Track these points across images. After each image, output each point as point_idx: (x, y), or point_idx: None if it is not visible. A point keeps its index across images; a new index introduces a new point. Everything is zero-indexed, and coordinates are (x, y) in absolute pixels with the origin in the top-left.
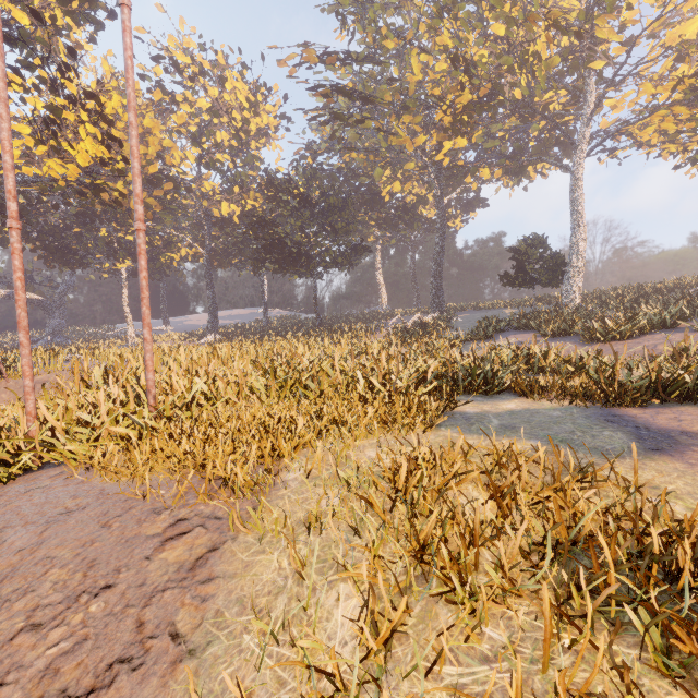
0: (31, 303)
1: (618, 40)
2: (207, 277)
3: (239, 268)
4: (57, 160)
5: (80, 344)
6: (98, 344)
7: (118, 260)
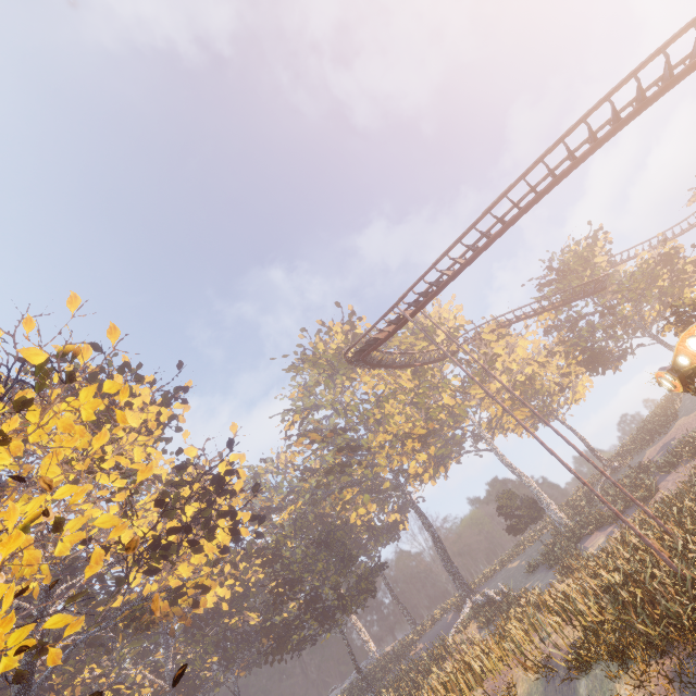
0: None
1: (481, 392)
2: None
3: (203, 692)
4: (194, 560)
5: None
6: None
7: None
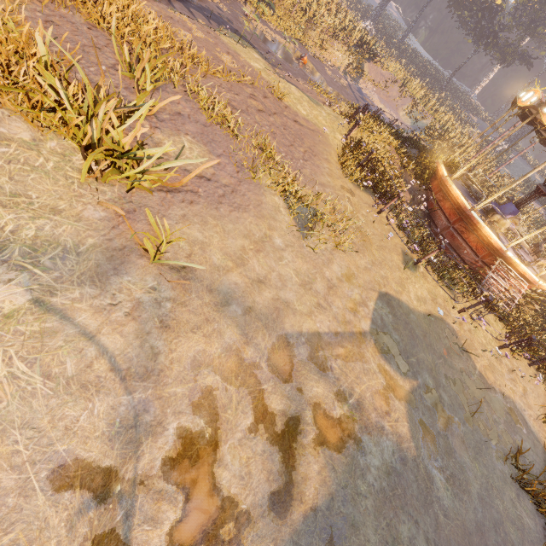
0: None
1: None
2: None
3: None
4: None
5: None
6: None
7: None
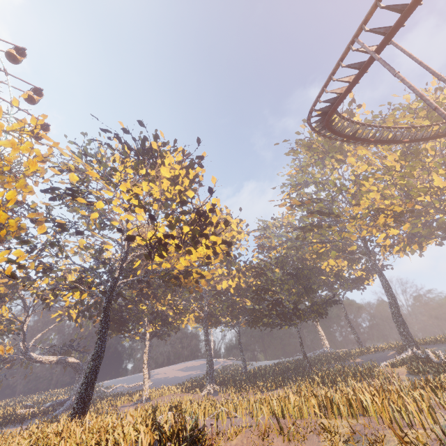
0: (69, 366)
1: None
2: (206, 334)
3: (222, 326)
4: (187, 257)
5: (104, 402)
6: (115, 401)
7: (153, 324)
